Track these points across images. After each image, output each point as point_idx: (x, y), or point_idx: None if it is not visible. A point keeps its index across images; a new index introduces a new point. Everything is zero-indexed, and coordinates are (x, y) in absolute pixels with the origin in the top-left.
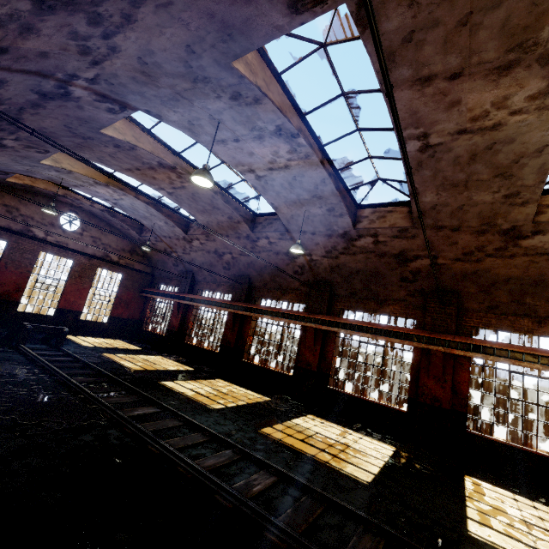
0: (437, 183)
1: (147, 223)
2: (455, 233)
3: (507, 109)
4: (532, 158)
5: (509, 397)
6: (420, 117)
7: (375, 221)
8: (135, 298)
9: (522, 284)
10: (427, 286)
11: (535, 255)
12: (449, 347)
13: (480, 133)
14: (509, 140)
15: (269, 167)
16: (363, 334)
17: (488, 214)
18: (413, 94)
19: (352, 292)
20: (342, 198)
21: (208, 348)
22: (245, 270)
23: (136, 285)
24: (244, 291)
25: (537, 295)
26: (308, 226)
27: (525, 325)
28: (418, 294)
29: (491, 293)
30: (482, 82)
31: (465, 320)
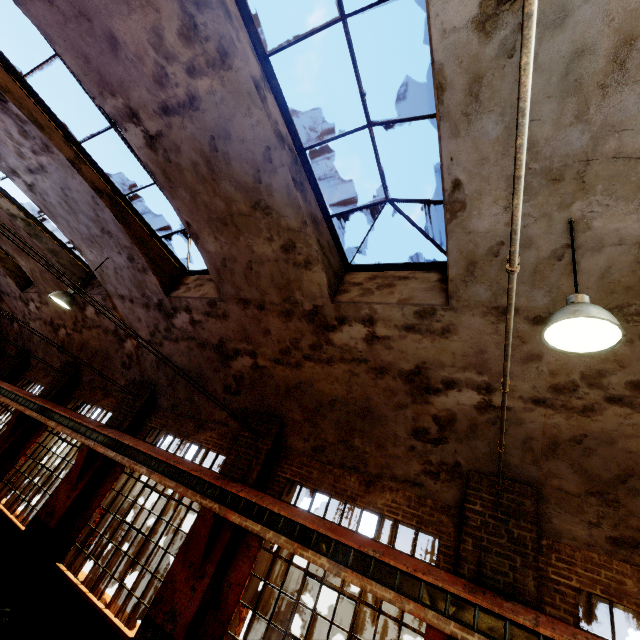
0: (204, 215)
1: None
2: (263, 314)
3: (178, 62)
4: (271, 174)
5: (286, 630)
6: (99, 69)
7: (191, 289)
8: None
9: (349, 412)
10: (251, 402)
11: (353, 361)
12: (229, 507)
13: (187, 115)
14: (225, 132)
15: (27, 167)
16: (139, 466)
17: (282, 282)
18: (54, 14)
19: (174, 402)
20: (135, 239)
21: None
22: (78, 355)
23: None
24: (60, 384)
25: (366, 434)
26: (122, 286)
27: (350, 486)
28: (241, 416)
29: (317, 424)
30: None
31: (283, 466)
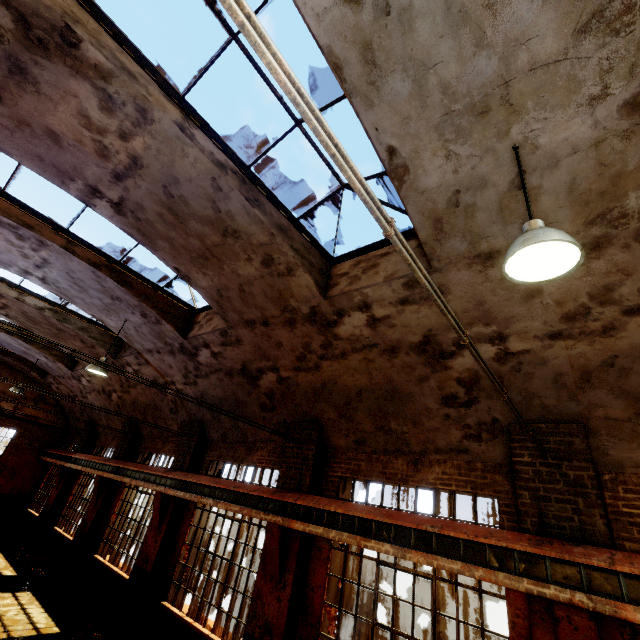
0: (187, 257)
1: (35, 360)
2: (270, 329)
3: (110, 132)
4: (225, 201)
5: (373, 620)
6: (53, 162)
7: (203, 326)
8: (31, 462)
9: (377, 398)
10: (288, 414)
11: (364, 349)
12: (290, 517)
13: (136, 174)
14: (172, 178)
15: (34, 264)
16: (205, 499)
17: (275, 295)
18: (1, 131)
19: (223, 433)
20: (141, 297)
21: (70, 537)
22: (133, 413)
23: (36, 444)
24: (125, 443)
25: (400, 415)
26: (146, 341)
27: (399, 469)
28: (282, 429)
29: (352, 418)
30: (33, 98)
31: (332, 466)
